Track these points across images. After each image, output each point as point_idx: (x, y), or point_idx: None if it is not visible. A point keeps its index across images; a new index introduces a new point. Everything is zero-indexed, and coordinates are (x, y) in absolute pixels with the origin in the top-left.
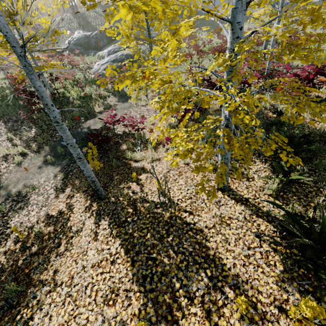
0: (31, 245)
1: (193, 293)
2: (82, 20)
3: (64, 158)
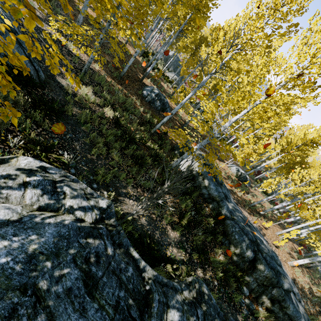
0: None
1: None
2: None
3: None
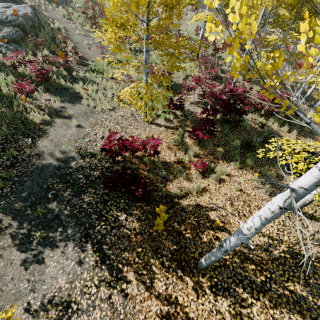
0: None
1: None
2: None
3: (62, 224)
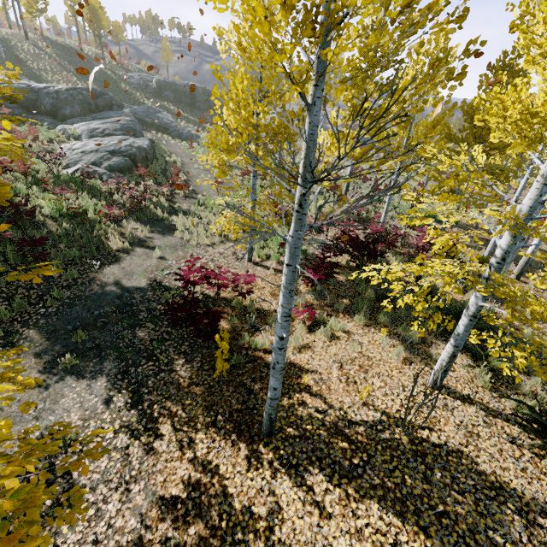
0: None
1: (519, 541)
2: (3, 49)
3: (101, 355)
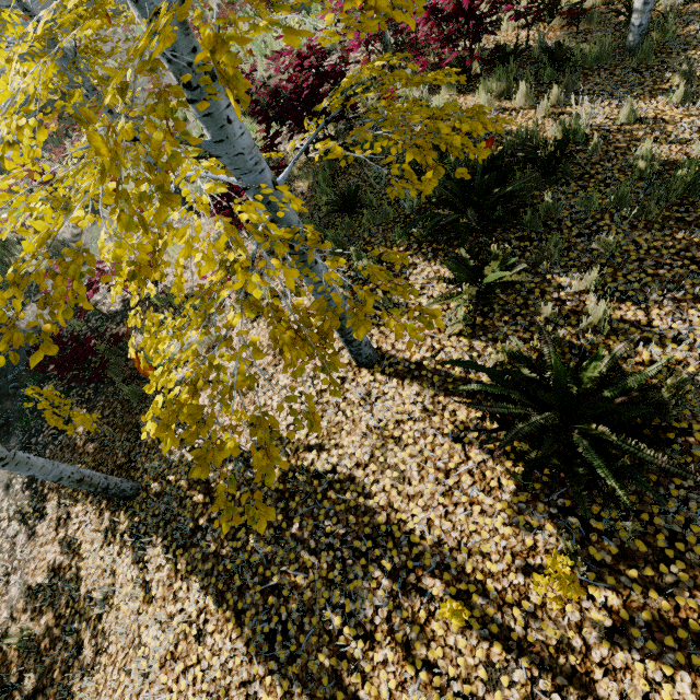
0: (21, 678)
1: (370, 621)
2: None
3: (9, 431)
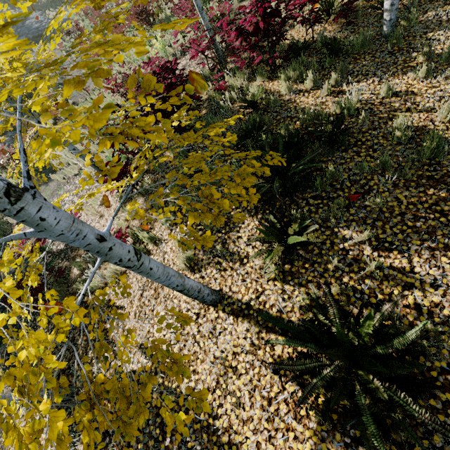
0: None
1: None
2: None
3: None
